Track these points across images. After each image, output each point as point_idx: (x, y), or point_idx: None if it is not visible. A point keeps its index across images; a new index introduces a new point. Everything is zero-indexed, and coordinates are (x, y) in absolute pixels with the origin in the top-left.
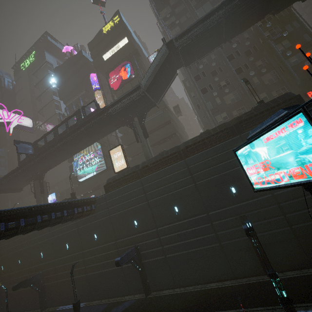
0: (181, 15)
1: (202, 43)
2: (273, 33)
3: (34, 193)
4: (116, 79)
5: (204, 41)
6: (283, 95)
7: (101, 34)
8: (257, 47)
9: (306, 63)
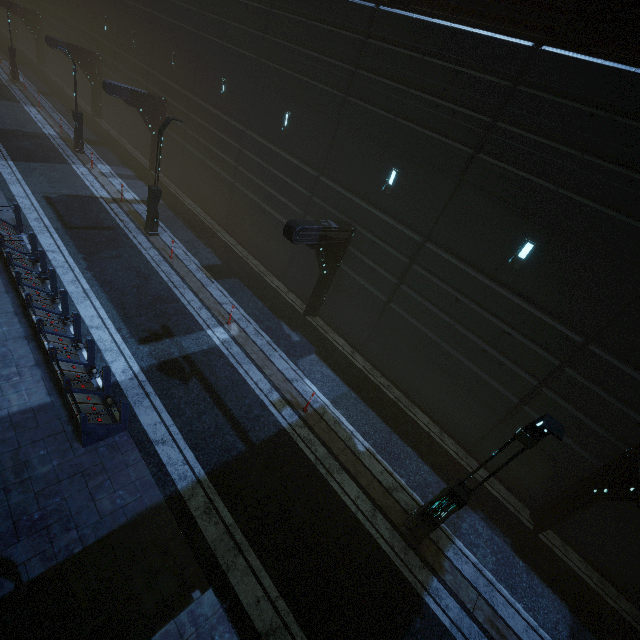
0: None
1: None
2: None
3: None
4: None
5: None
6: None
7: None
8: None
9: None
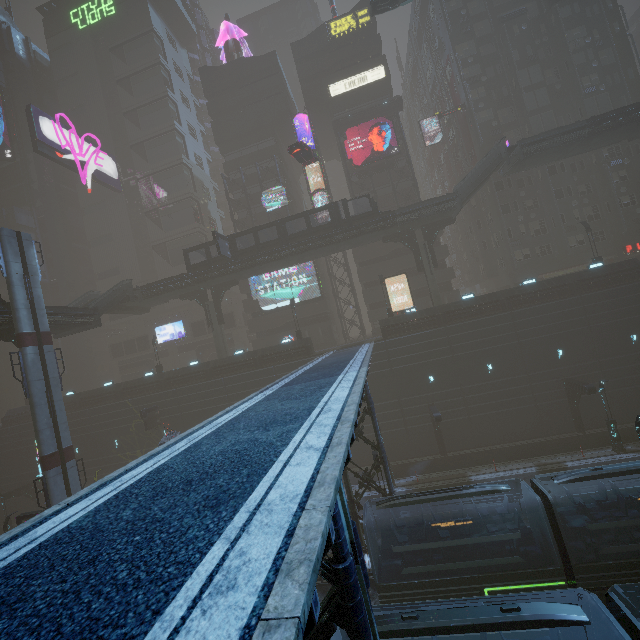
0: (487, 65)
1: (544, 156)
2: (612, 155)
3: (211, 323)
4: (360, 145)
5: (549, 154)
6: (630, 260)
7: (325, 35)
8: (585, 163)
9: (638, 210)
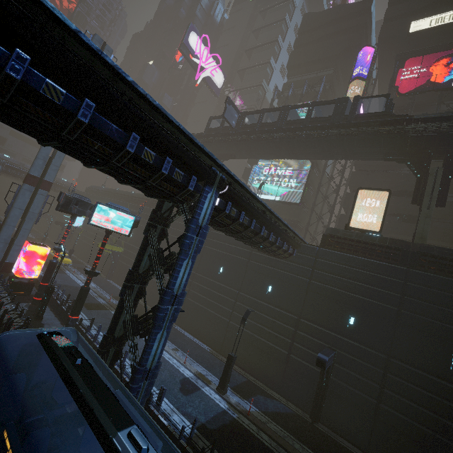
0: None
1: None
2: None
3: None
4: (416, 74)
5: None
6: None
7: None
8: None
9: None
